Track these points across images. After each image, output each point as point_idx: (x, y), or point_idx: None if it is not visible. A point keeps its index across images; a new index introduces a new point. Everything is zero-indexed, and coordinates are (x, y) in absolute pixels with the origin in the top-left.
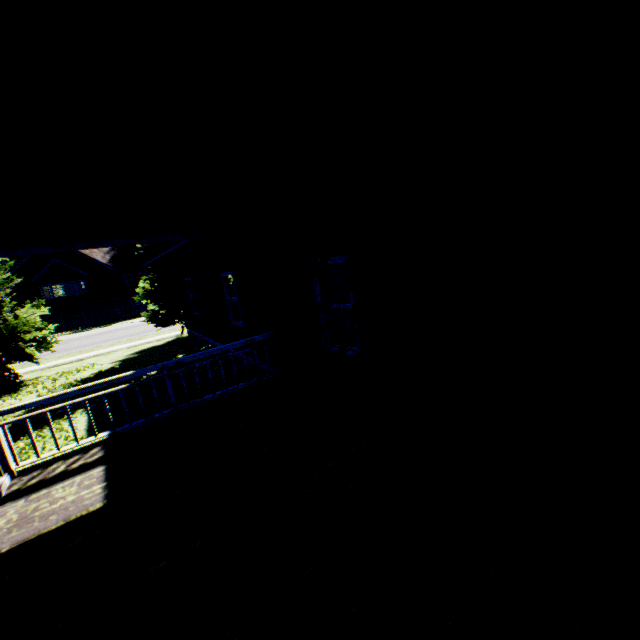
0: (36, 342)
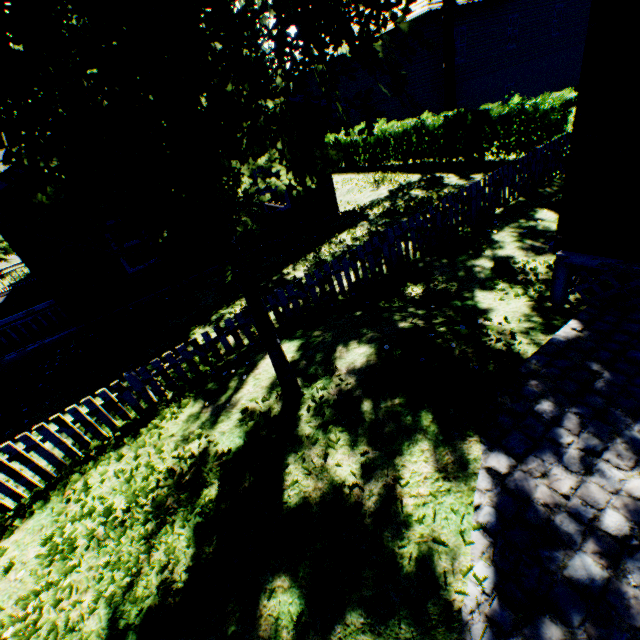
0: (4, 250)
